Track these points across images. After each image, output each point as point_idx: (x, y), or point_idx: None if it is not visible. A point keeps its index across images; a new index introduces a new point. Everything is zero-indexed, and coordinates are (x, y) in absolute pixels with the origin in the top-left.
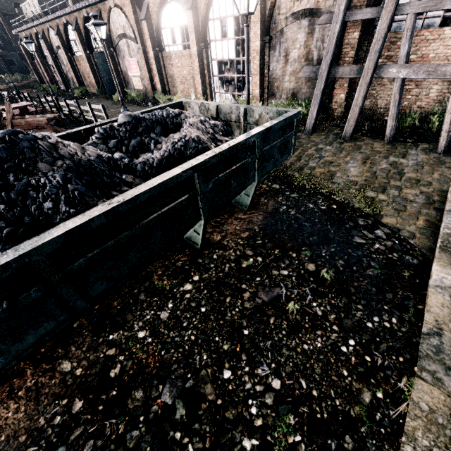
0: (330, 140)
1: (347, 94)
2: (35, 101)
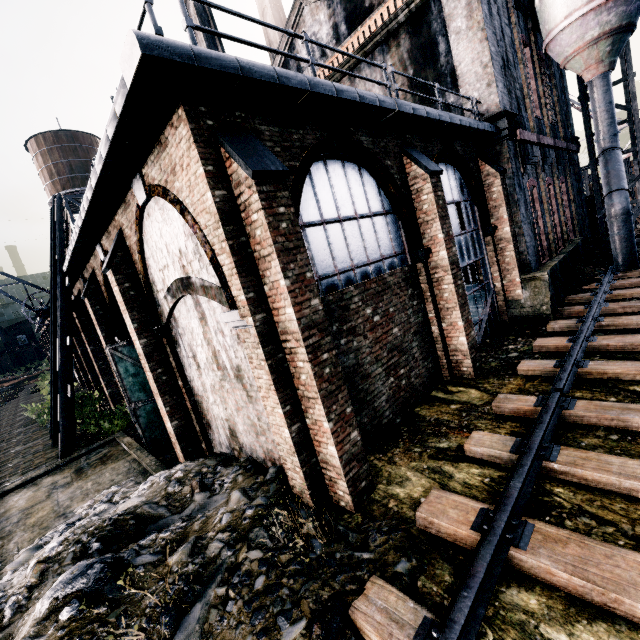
0: (41, 448)
1: (112, 389)
2: (5, 399)
